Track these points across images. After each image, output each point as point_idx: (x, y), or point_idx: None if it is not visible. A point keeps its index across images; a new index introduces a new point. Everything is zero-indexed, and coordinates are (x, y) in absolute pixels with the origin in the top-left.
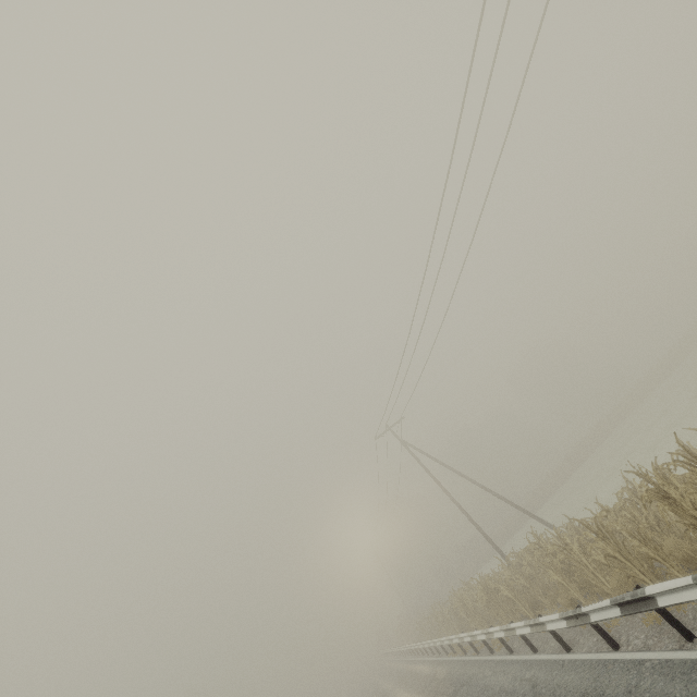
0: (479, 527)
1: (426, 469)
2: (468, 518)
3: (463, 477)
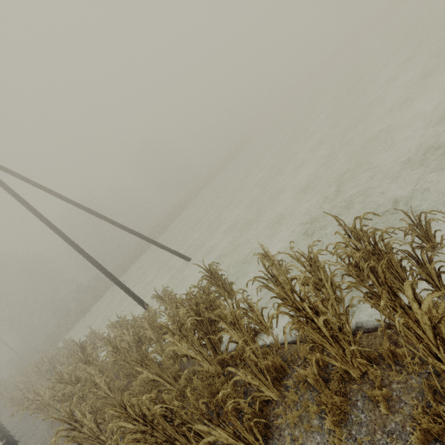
0: (106, 270)
1: (20, 200)
2: (91, 262)
3: (87, 211)
